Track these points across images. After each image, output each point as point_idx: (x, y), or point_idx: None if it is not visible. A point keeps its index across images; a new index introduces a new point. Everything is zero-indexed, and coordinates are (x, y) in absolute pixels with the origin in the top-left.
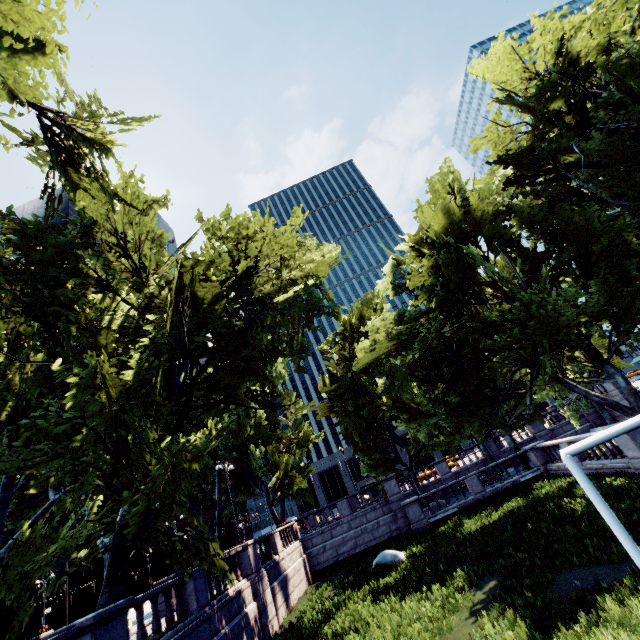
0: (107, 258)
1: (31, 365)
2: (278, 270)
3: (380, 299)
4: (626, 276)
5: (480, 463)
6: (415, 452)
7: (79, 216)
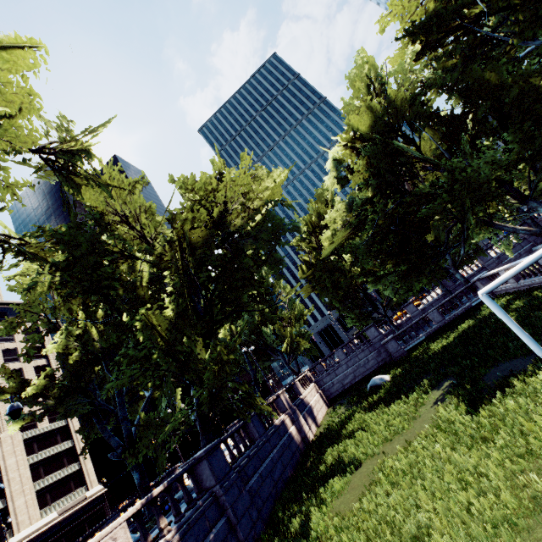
0: (119, 233)
1: (99, 319)
2: (242, 203)
3: (330, 194)
4: (538, 120)
5: (440, 298)
6: (386, 303)
7: (87, 208)
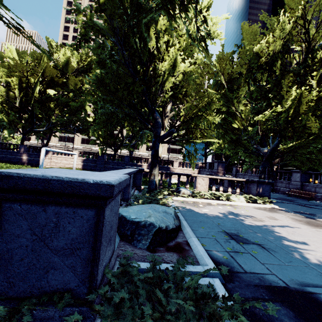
0: None
1: None
2: None
3: None
4: (102, 59)
5: None
6: None
7: None
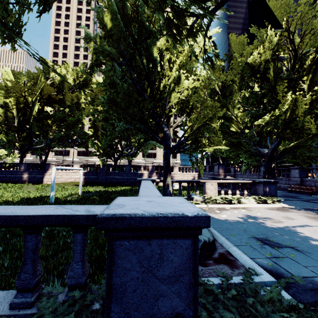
0: None
1: None
2: None
3: None
4: (112, 81)
5: None
6: None
7: None
